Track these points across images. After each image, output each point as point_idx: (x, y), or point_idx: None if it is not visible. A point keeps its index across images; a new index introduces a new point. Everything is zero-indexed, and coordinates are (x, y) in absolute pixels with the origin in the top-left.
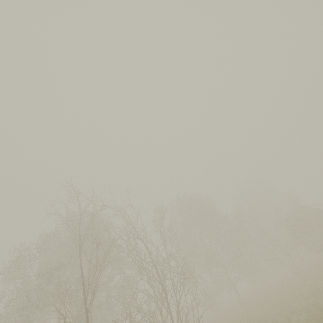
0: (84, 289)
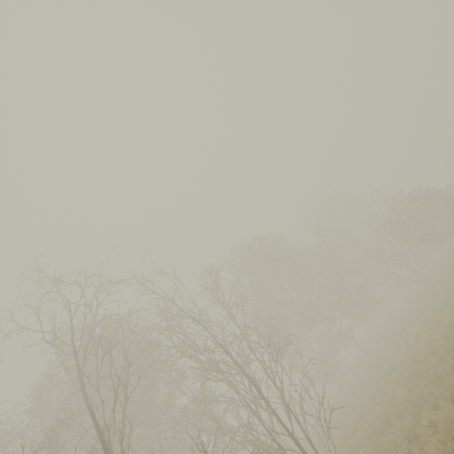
0: (103, 443)
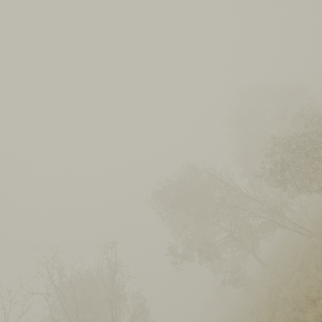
0: None
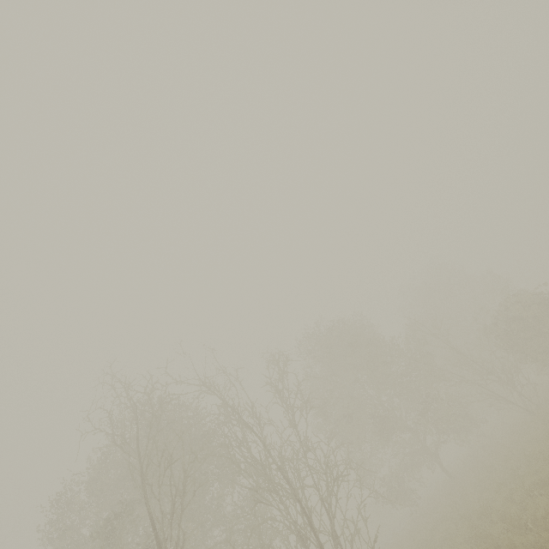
0: None
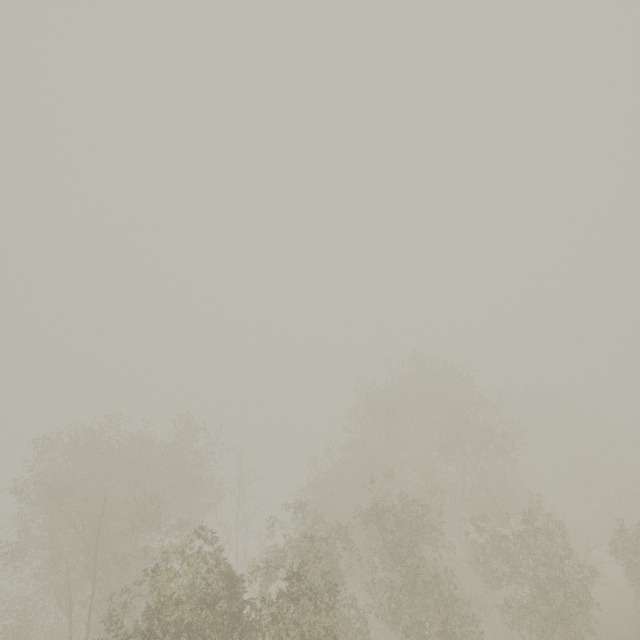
0: None
